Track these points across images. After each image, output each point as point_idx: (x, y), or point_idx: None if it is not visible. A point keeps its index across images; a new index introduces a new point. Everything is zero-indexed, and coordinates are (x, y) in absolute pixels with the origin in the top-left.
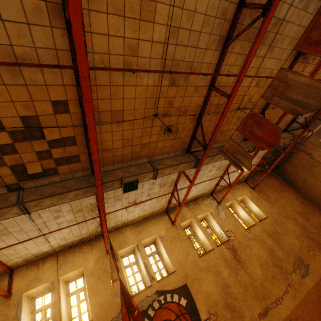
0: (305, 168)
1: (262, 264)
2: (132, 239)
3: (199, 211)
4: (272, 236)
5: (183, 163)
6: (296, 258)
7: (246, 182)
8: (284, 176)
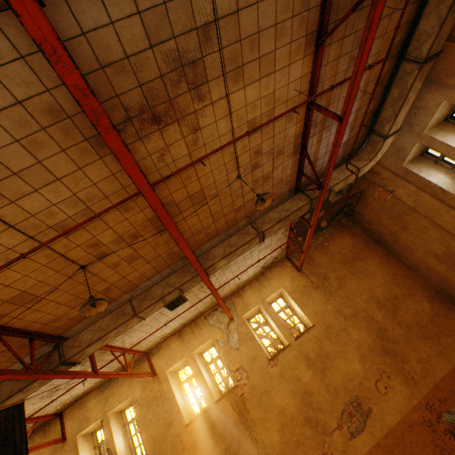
0: (391, 216)
1: (284, 423)
2: (95, 413)
3: (198, 341)
4: (314, 365)
5: (33, 382)
6: (349, 400)
7: (288, 260)
8: (363, 226)
